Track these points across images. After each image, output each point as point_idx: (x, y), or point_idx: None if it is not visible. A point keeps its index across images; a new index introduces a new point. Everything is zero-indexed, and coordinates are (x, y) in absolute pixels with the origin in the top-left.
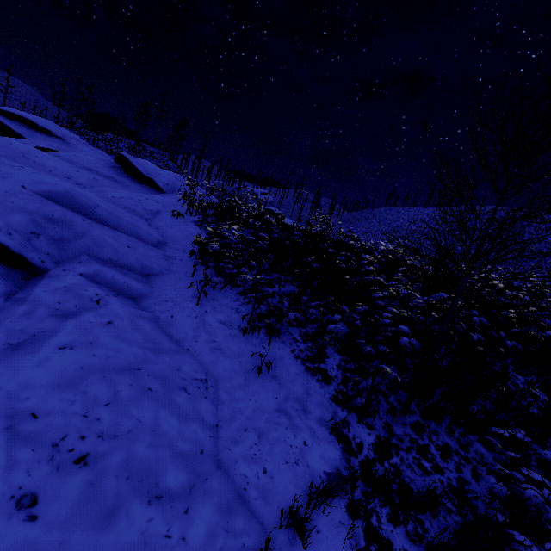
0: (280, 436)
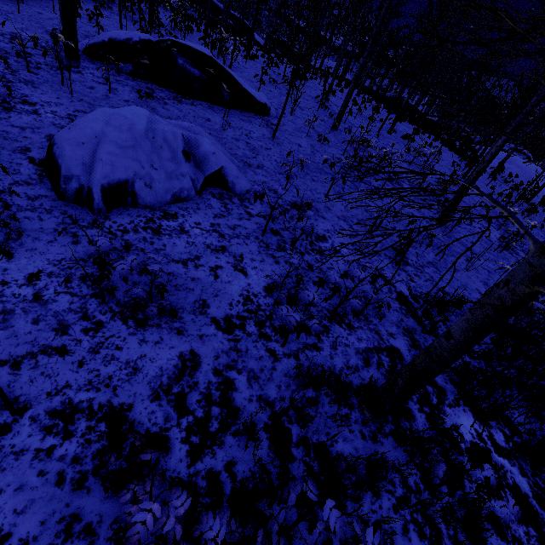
0: None
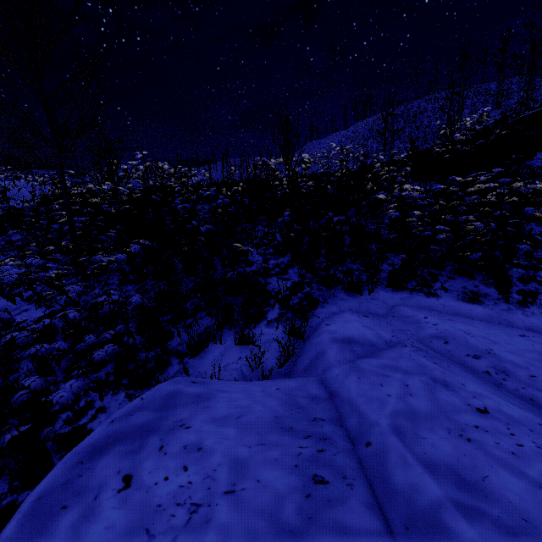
0: None
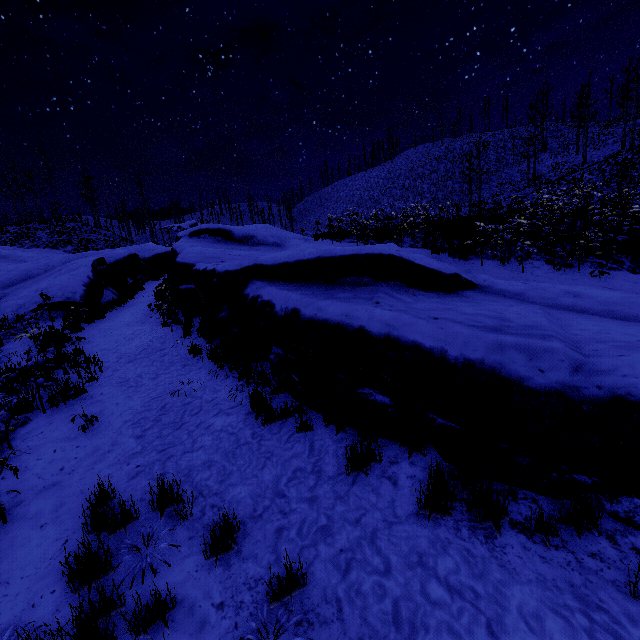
0: None
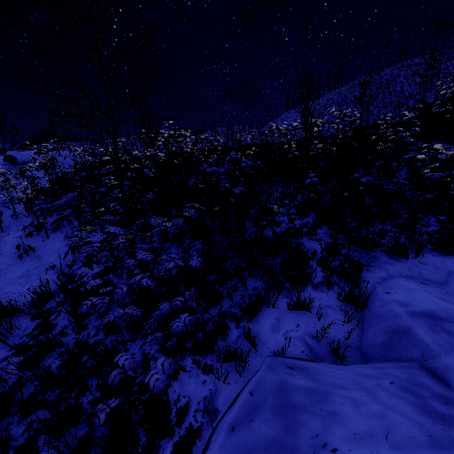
0: (9, 290)
